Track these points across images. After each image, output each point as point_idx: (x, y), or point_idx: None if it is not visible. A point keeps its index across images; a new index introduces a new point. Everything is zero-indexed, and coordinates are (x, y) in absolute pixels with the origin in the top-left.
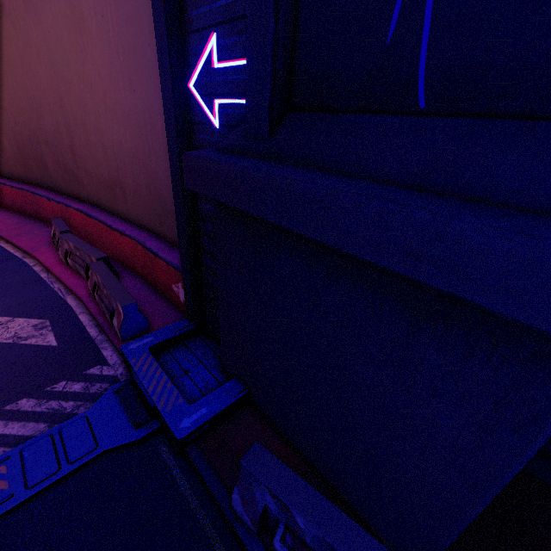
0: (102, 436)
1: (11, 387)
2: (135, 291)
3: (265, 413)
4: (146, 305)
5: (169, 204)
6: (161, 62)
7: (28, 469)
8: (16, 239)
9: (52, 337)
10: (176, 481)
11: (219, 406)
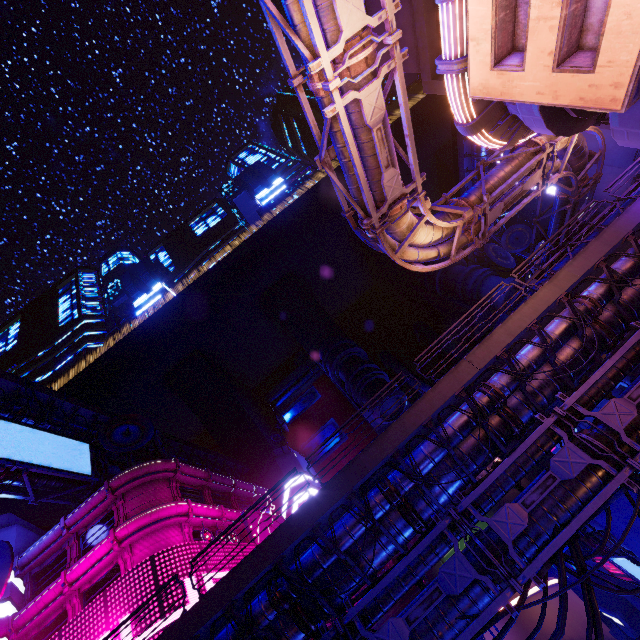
0: None
1: None
2: None
3: None
4: None
5: None
6: None
7: None
8: None
9: None
10: None
11: None
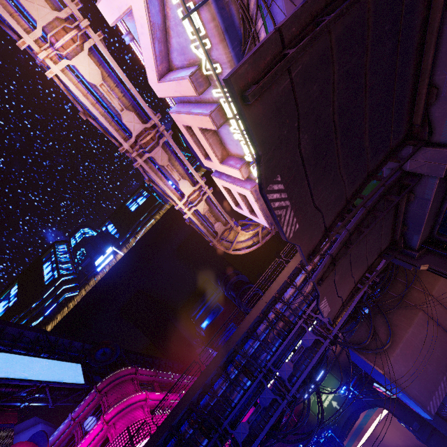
0: None
1: None
2: None
3: None
4: None
5: None
6: None
7: None
8: None
9: None
10: None
11: None
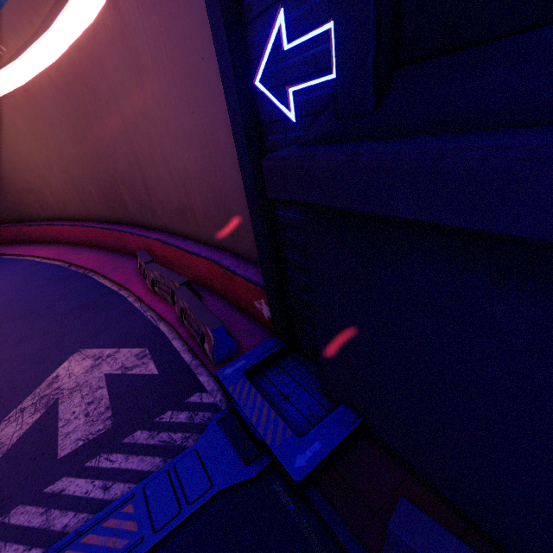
0: (214, 472)
1: (126, 419)
2: (218, 311)
3: (389, 447)
4: (231, 324)
5: (239, 219)
6: (222, 66)
7: (152, 509)
8: (111, 275)
9: (153, 366)
10: (301, 531)
11: (334, 440)
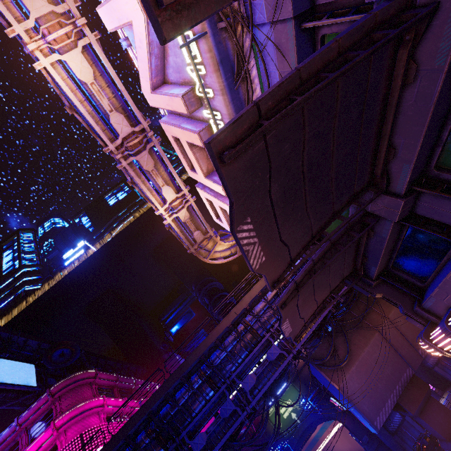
0: None
1: None
2: None
3: None
4: None
5: None
6: None
7: None
8: None
9: None
10: None
11: None
